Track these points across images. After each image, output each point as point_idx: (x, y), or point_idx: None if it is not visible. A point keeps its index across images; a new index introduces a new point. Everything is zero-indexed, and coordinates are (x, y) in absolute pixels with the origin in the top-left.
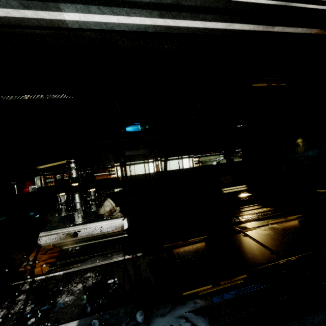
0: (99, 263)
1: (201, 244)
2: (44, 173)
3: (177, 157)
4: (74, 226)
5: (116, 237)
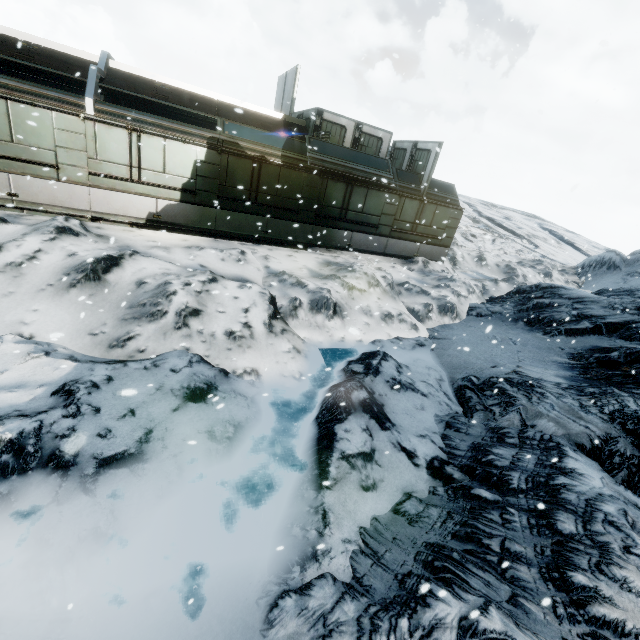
0: None
1: None
2: None
3: None
4: None
5: None
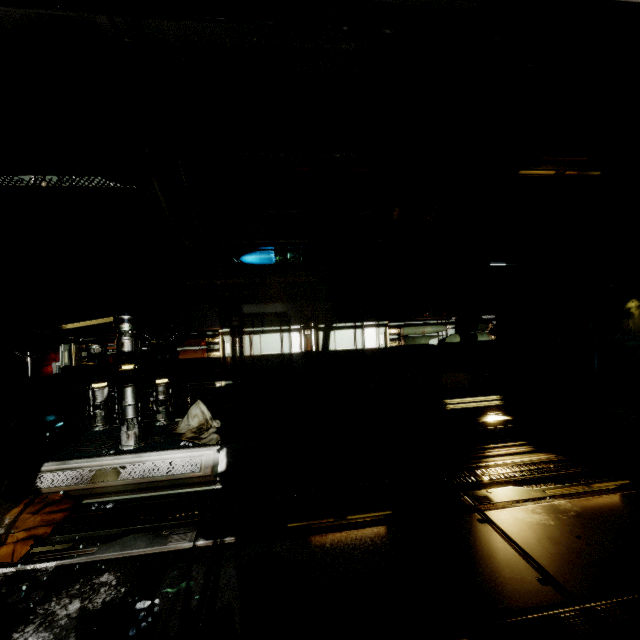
0: (137, 550)
1: (375, 532)
2: (79, 340)
3: (351, 323)
4: (114, 456)
5: (198, 488)
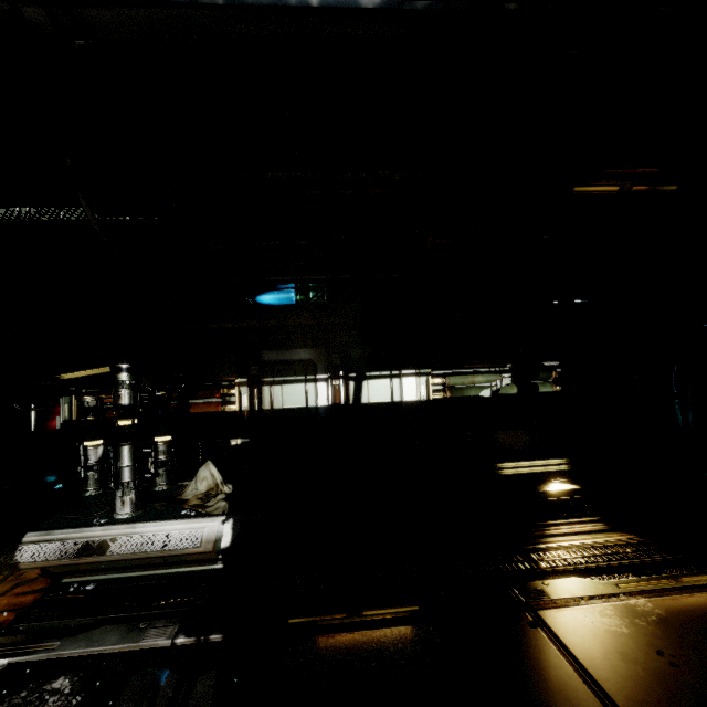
0: (104, 647)
1: (395, 634)
2: (81, 391)
3: (387, 371)
4: (105, 526)
5: (195, 567)
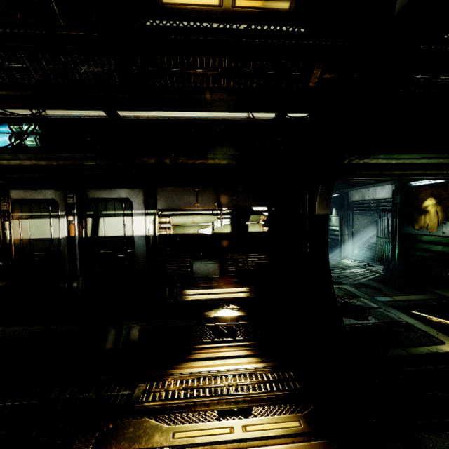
0: None
1: None
2: None
3: (121, 211)
4: None
5: None
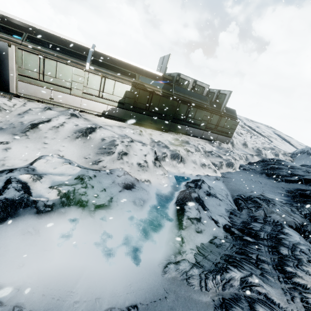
0: None
1: None
2: None
3: None
4: None
5: None
